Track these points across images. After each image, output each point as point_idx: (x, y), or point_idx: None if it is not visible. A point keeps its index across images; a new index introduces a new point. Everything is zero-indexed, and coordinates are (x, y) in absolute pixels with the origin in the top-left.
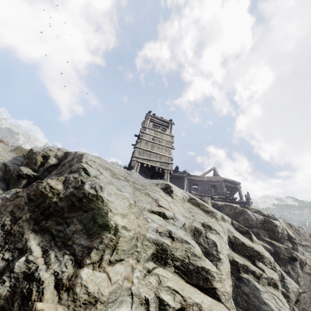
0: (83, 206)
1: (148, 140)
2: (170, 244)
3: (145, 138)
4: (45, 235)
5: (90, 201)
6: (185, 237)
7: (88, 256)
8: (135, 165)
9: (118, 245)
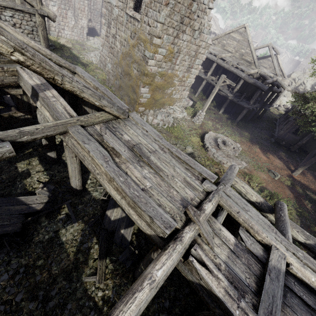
0: None
1: None
2: None
3: None
4: None
5: None
6: None
7: None
8: None
9: None
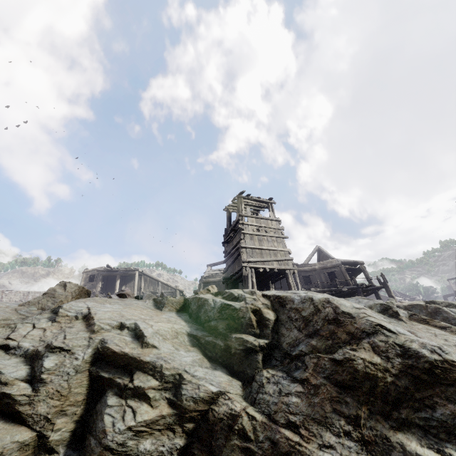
0: (442, 379)
1: (253, 233)
2: None
3: (248, 231)
4: (413, 431)
5: (444, 370)
6: None
7: None
8: (248, 273)
9: None
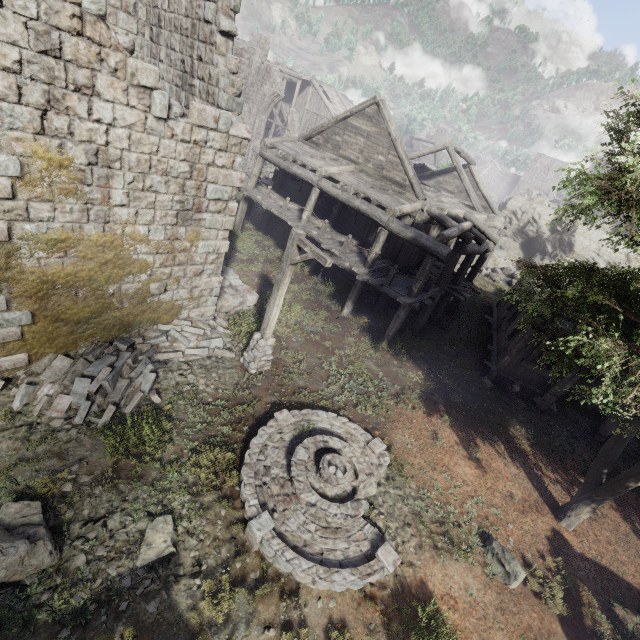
0: (569, 245)
1: None
2: (591, 261)
3: None
4: (560, 249)
5: (571, 244)
6: (600, 262)
7: (567, 254)
8: None
9: (574, 255)
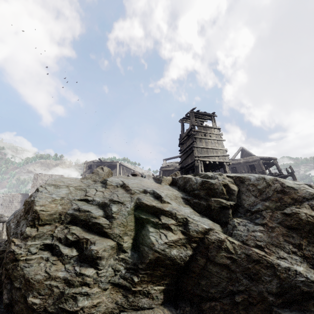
0: None
1: (202, 138)
2: None
3: (198, 136)
4: None
5: None
6: None
7: None
8: (199, 164)
9: None
